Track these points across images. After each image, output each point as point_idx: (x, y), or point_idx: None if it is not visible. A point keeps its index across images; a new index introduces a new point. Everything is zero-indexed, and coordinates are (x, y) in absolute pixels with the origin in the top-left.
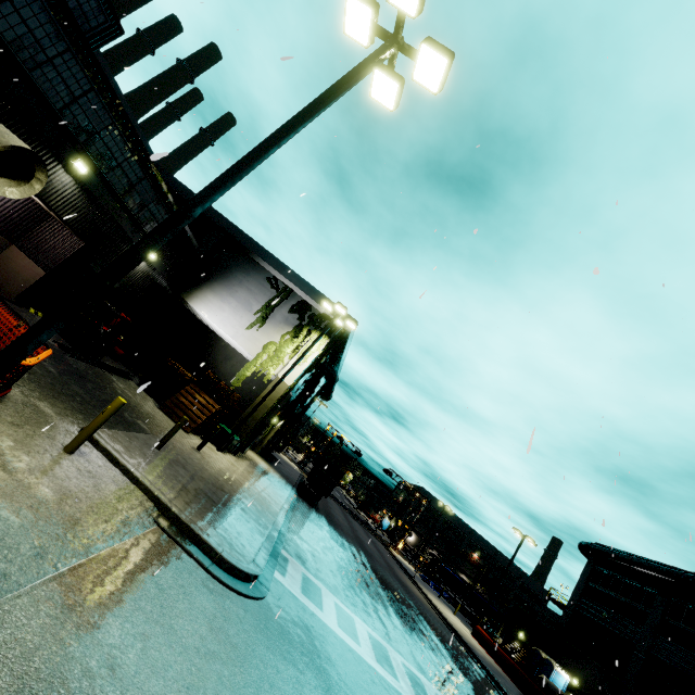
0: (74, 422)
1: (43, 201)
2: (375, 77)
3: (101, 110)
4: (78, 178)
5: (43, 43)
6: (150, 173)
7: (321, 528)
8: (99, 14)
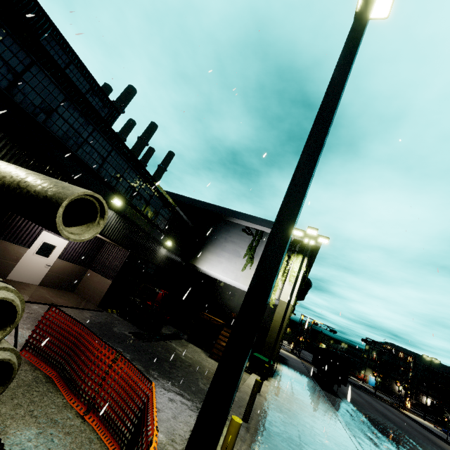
0: (182, 438)
1: (101, 234)
2: None
3: (120, 160)
4: (117, 210)
5: (80, 131)
6: (156, 189)
7: (365, 423)
8: (104, 108)
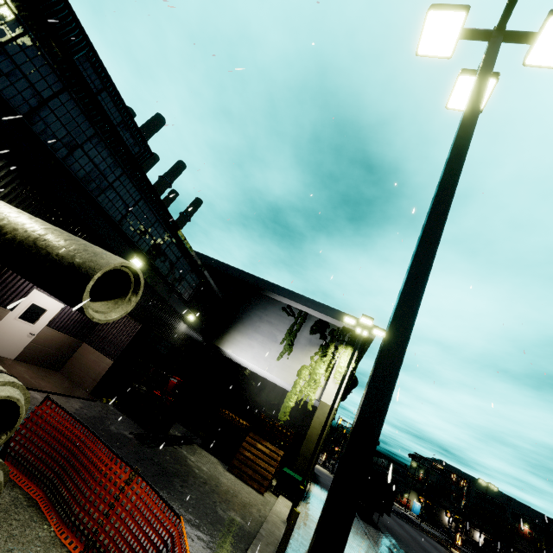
0: None
1: None
2: (457, 85)
3: (148, 212)
4: None
5: (105, 173)
6: (185, 250)
7: None
8: (135, 147)
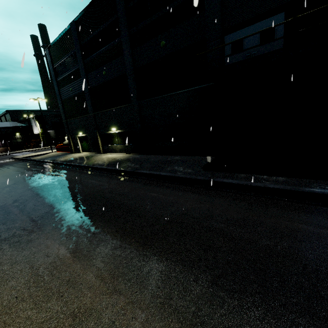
0: None
1: None
2: None
3: None
4: None
5: None
6: None
7: None
8: None
